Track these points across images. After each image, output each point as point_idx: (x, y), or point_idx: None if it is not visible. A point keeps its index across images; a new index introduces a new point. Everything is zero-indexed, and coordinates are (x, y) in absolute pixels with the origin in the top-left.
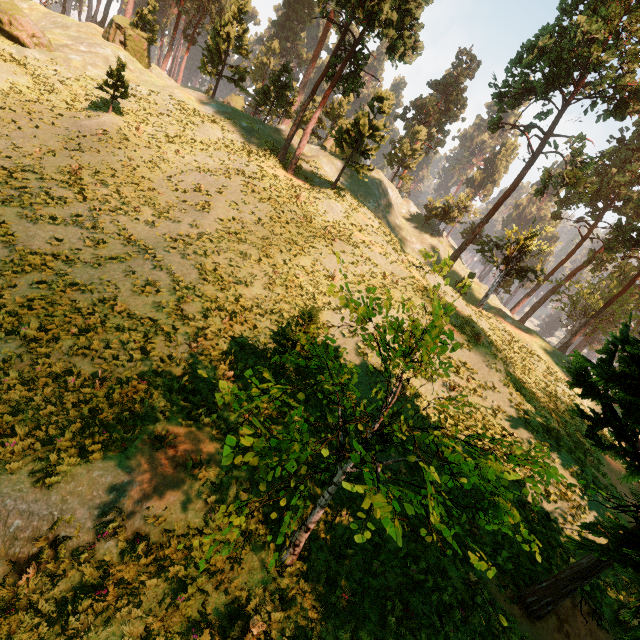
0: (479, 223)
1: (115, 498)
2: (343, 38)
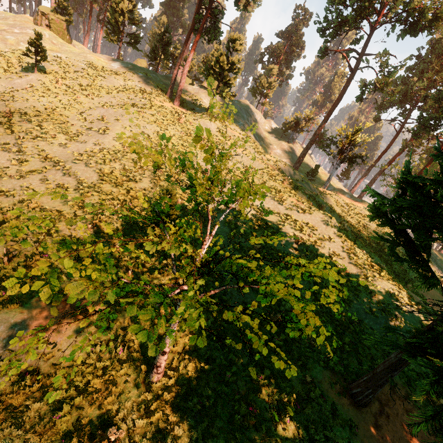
0: (318, 127)
1: (8, 343)
2: None
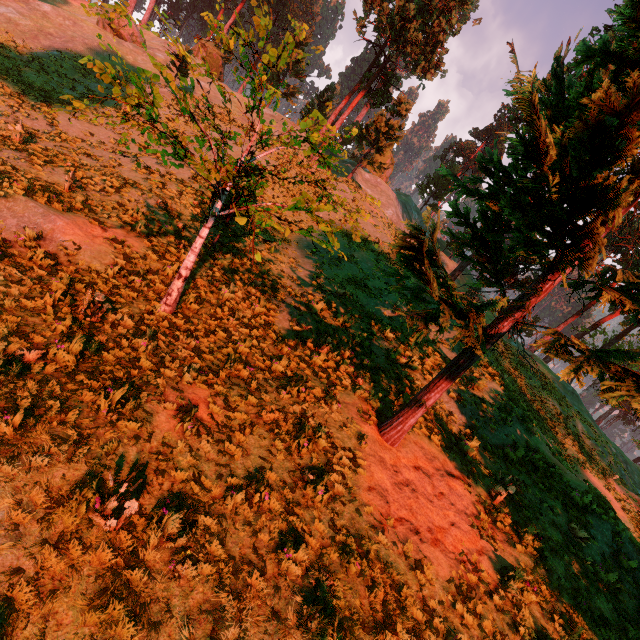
0: None
1: (40, 224)
2: (377, 58)
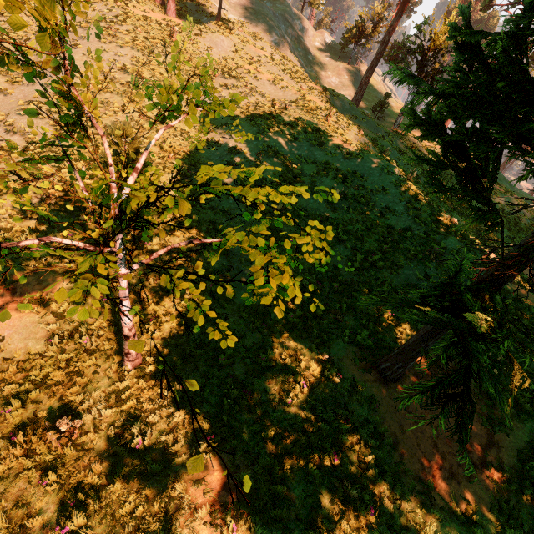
0: (389, 28)
1: None
2: None
